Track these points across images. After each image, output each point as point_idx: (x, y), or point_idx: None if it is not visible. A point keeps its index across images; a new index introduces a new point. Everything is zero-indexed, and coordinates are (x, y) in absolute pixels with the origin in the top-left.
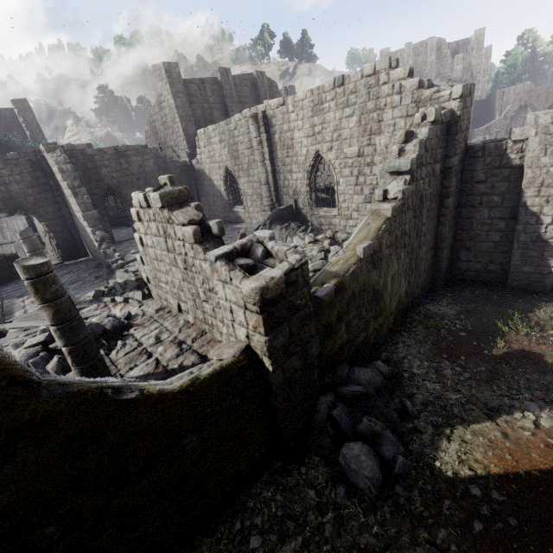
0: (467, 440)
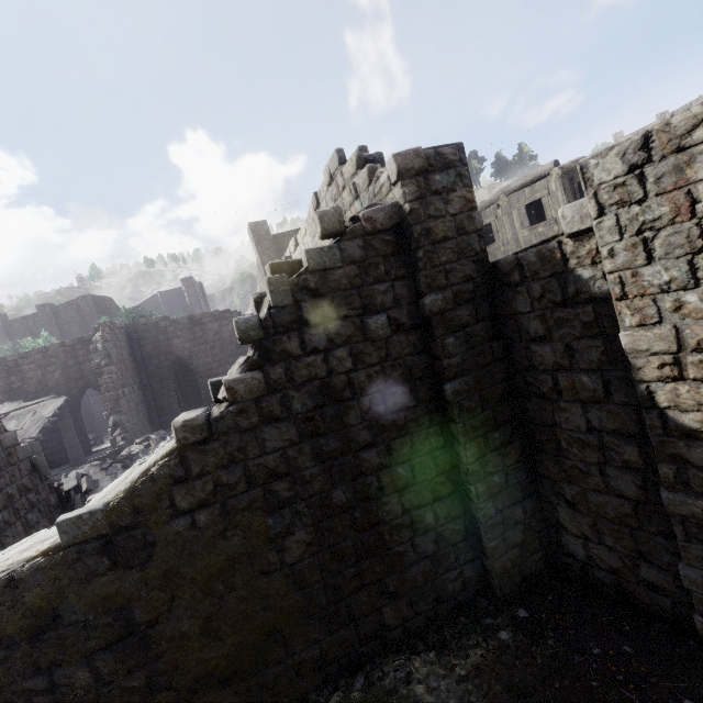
0: None
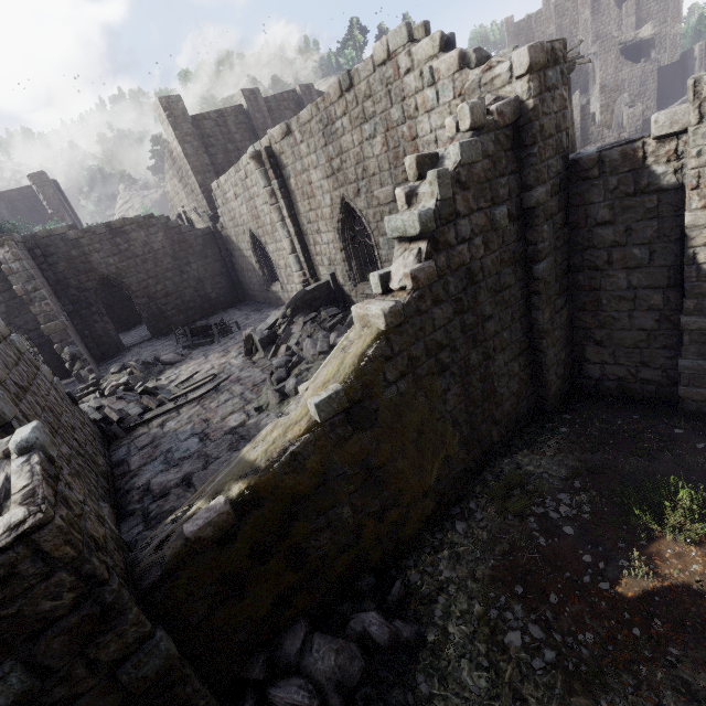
0: None
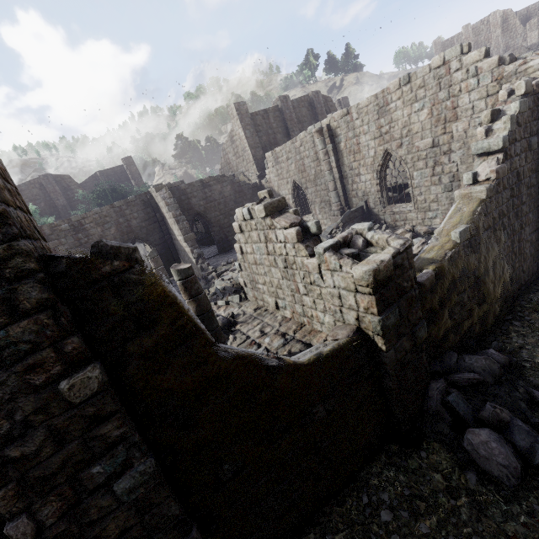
0: None
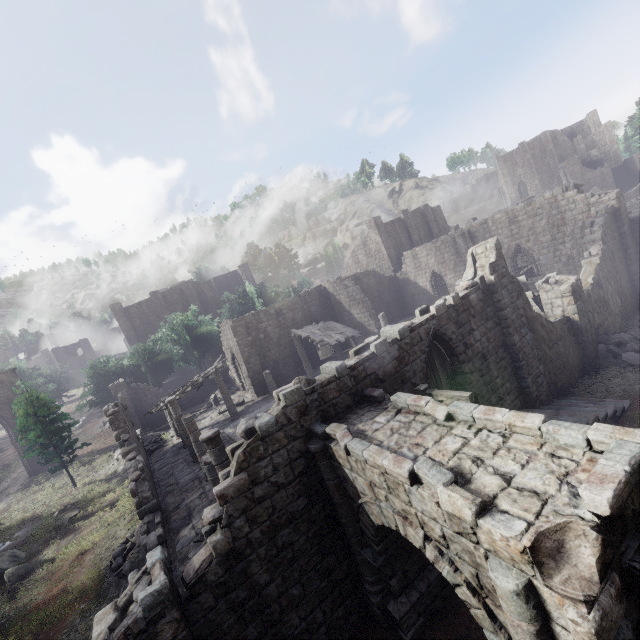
0: None
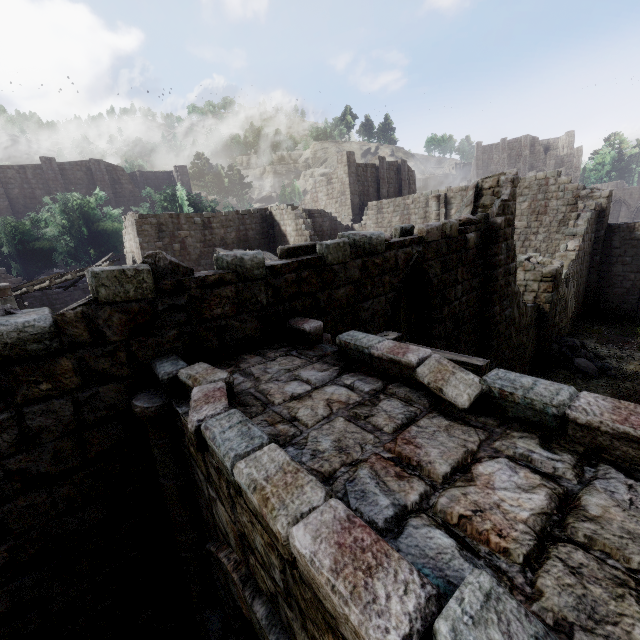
0: (637, 364)
